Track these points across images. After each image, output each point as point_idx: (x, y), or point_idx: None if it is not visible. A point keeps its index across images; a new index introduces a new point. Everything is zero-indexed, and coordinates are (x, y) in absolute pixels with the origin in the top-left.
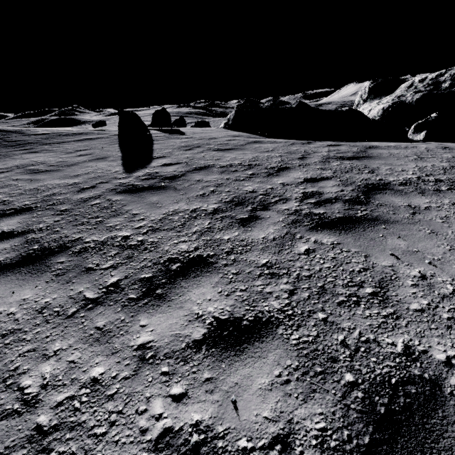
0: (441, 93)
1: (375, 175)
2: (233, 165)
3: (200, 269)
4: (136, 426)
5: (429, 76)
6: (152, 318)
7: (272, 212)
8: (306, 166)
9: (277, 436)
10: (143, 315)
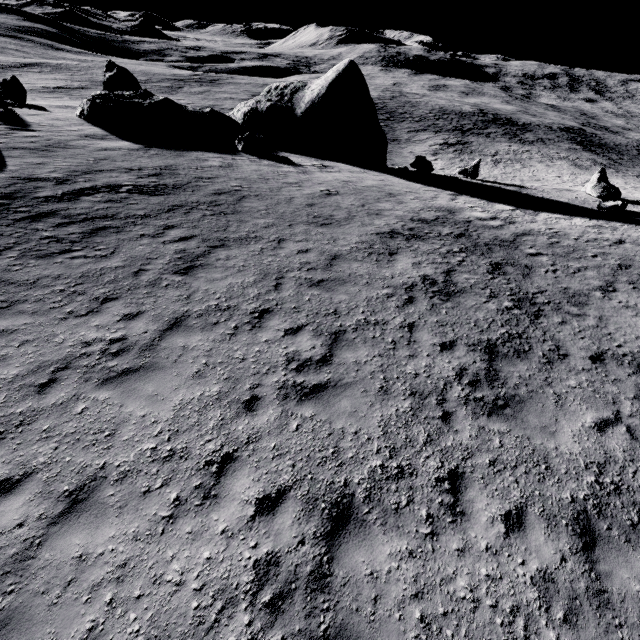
0: (282, 106)
1: (157, 180)
2: (76, 171)
3: (54, 215)
4: (40, 235)
5: (281, 85)
6: (38, 224)
7: (91, 197)
8: (125, 173)
9: (72, 233)
10: (35, 224)
